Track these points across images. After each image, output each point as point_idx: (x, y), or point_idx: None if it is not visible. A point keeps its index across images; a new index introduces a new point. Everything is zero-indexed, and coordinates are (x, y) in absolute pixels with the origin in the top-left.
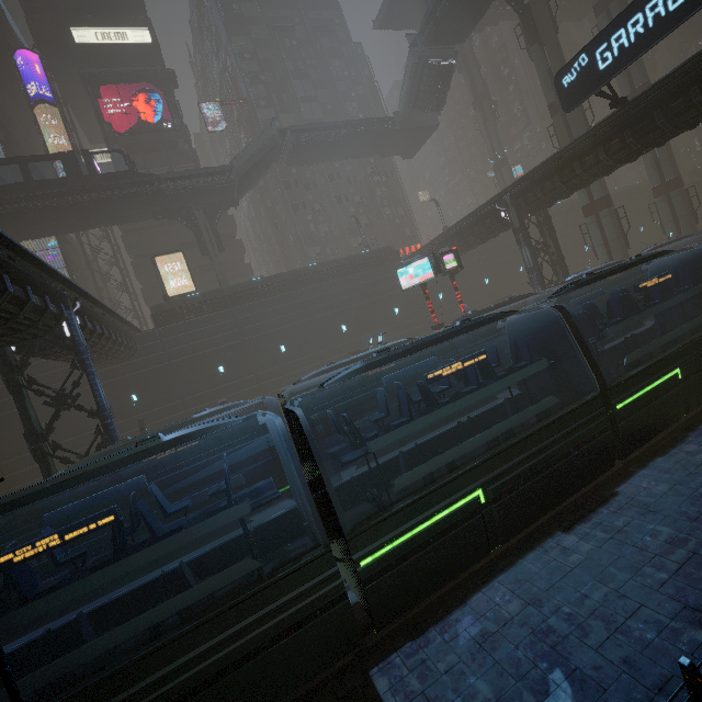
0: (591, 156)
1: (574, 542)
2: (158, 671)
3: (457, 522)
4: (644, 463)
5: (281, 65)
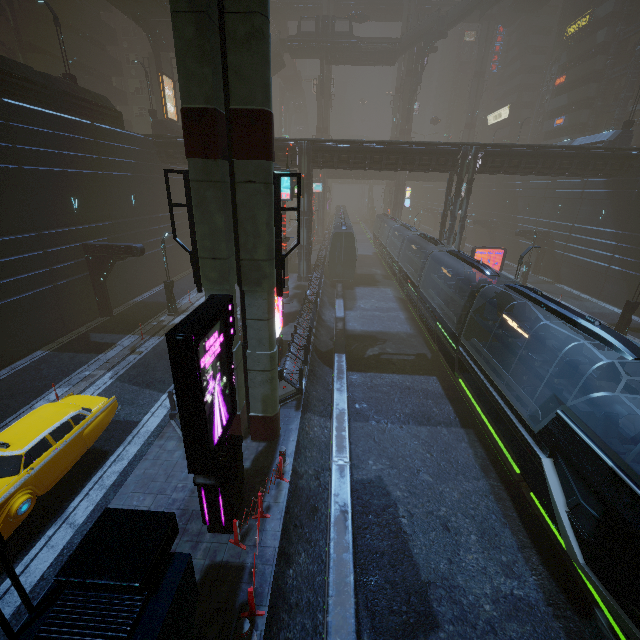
0: (358, 173)
1: None
2: None
3: None
4: None
5: None
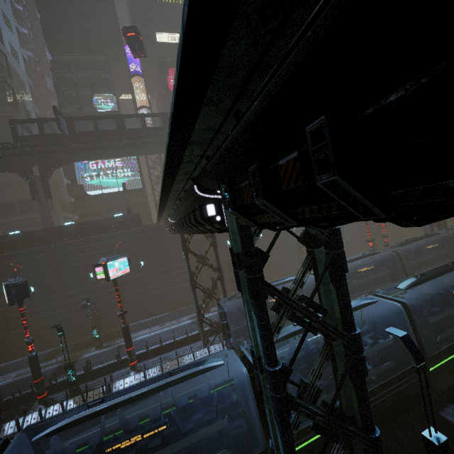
0: None
1: None
2: (371, 398)
3: None
4: None
5: None
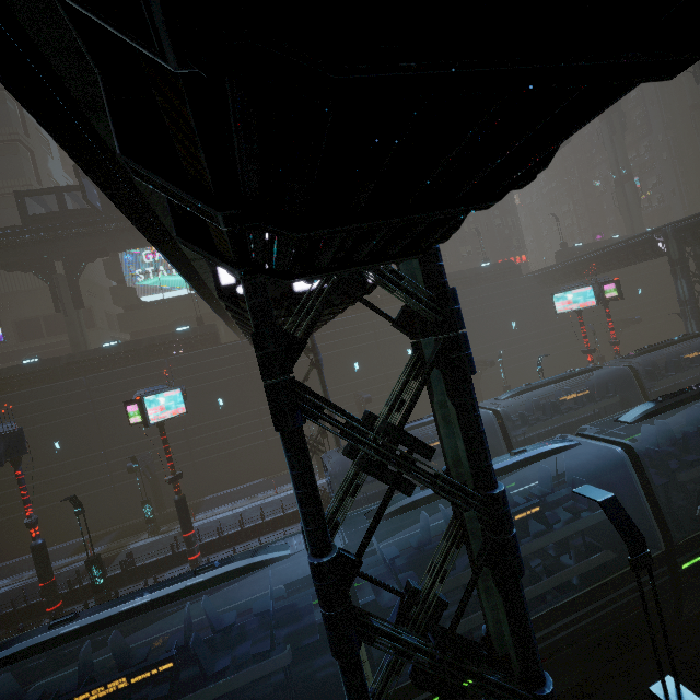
0: None
1: None
2: (566, 617)
3: None
4: None
5: None
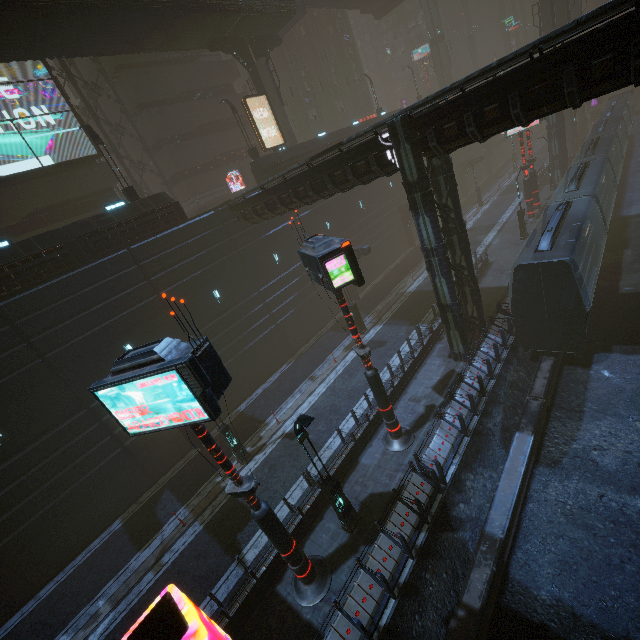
0: None
1: None
2: None
3: None
4: None
5: None
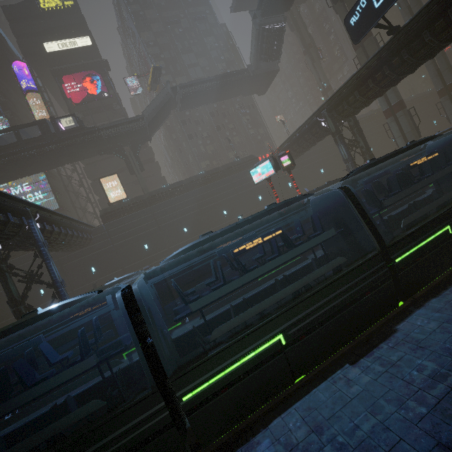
0: (379, 73)
1: (356, 374)
2: None
3: (263, 361)
4: (421, 303)
5: (174, 46)
